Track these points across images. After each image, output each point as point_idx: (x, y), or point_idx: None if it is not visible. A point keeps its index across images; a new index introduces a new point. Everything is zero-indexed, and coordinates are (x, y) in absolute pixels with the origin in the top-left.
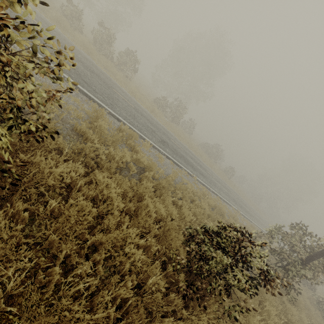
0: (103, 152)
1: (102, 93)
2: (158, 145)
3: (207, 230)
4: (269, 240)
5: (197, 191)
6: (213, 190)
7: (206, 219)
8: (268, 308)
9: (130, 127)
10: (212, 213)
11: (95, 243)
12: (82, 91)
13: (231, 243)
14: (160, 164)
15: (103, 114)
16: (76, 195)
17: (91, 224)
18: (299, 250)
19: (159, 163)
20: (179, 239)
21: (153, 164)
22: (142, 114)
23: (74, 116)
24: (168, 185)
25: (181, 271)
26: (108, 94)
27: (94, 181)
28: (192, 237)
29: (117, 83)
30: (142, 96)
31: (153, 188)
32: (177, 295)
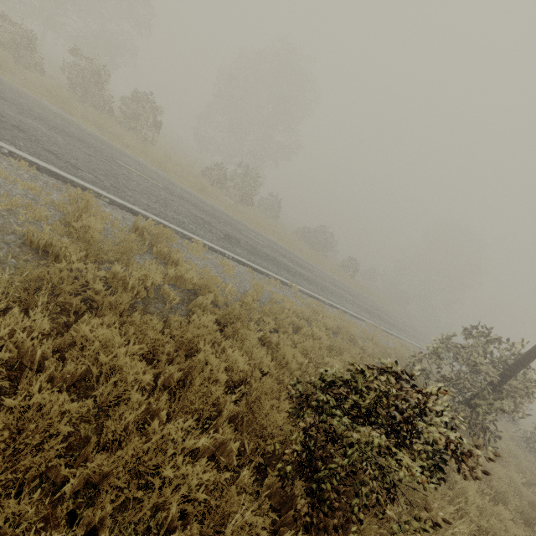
0: (95, 277)
1: (91, 170)
2: (220, 245)
3: (330, 379)
4: (435, 363)
5: (303, 309)
6: (330, 301)
7: (327, 355)
8: (460, 484)
9: (160, 222)
10: (336, 342)
11: (91, 479)
12: (45, 169)
13: (376, 394)
14: (227, 277)
15: (90, 204)
16: (30, 383)
17: (82, 435)
18: (485, 368)
19: (225, 275)
20: (282, 409)
21: (211, 280)
22: (181, 197)
23: (26, 217)
24: (245, 312)
25: (296, 473)
26: (105, 171)
27: (79, 340)
28: (306, 399)
29: (127, 151)
30: (178, 168)
31: (219, 323)
32: (296, 529)
